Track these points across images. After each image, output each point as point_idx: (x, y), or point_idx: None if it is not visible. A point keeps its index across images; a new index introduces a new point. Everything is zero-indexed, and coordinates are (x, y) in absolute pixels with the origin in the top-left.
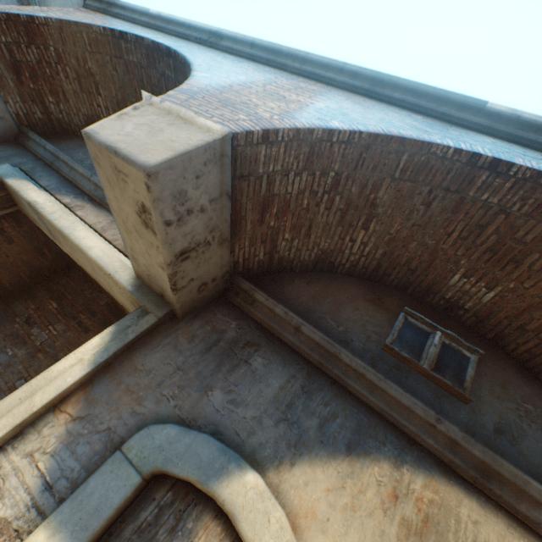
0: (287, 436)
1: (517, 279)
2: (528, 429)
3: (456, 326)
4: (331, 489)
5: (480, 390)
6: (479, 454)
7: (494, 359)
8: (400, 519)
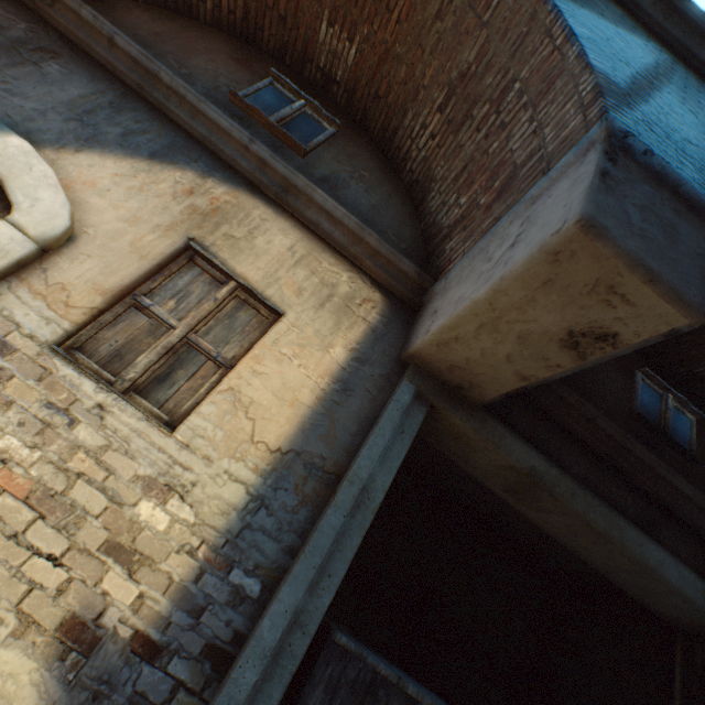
0: (78, 133)
1: (369, 19)
2: (355, 186)
3: (330, 108)
4: (121, 175)
5: (325, 155)
6: (282, 171)
7: (355, 139)
8: (190, 205)
